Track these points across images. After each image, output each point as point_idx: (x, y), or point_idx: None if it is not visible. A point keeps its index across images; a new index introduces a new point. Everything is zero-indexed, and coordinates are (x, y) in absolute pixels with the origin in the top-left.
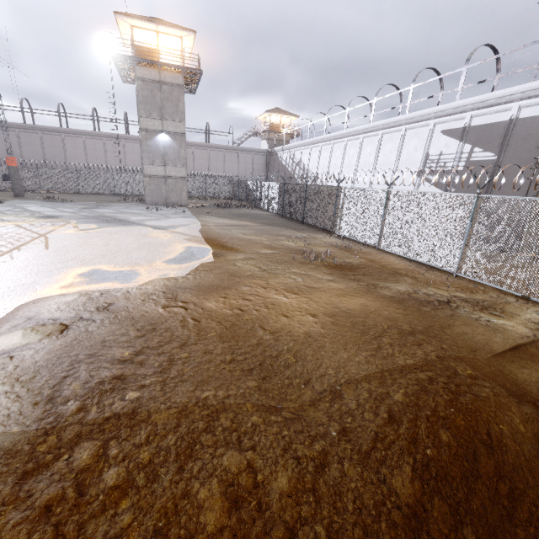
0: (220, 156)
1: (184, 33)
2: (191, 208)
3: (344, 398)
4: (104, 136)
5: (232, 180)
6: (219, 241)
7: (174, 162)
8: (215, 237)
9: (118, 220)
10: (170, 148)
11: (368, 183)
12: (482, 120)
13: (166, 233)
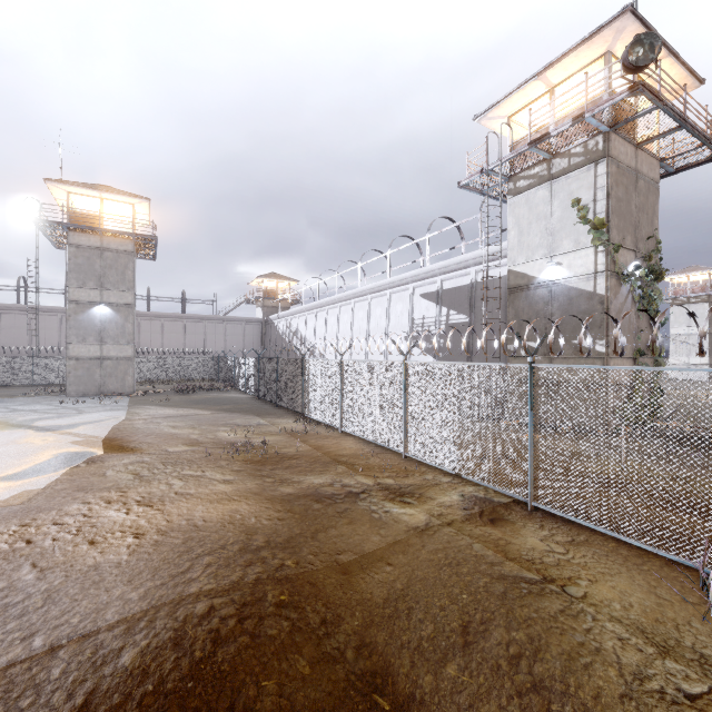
0: (199, 328)
1: (136, 200)
2: (135, 396)
3: (56, 659)
4: (30, 310)
5: (213, 356)
6: (124, 440)
7: (116, 338)
8: (123, 436)
9: None
10: (111, 322)
11: (364, 351)
12: (450, 283)
13: (49, 436)
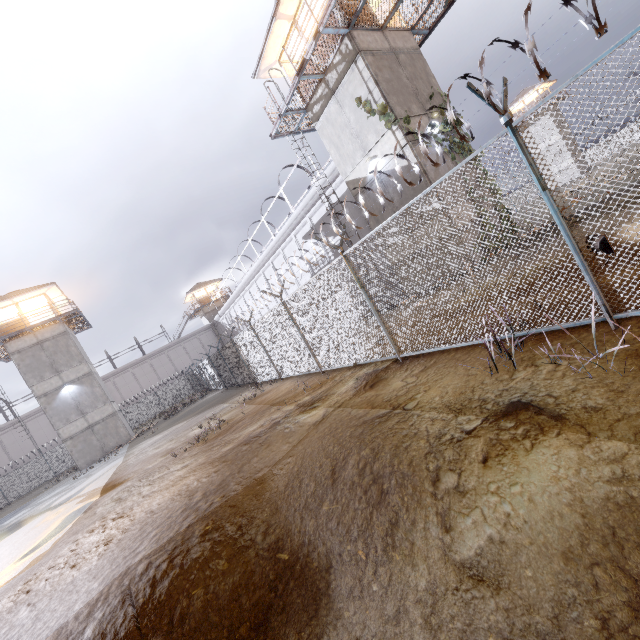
0: (164, 359)
1: (44, 289)
2: (133, 441)
3: None
4: (21, 421)
5: (185, 375)
6: (117, 479)
7: (93, 405)
8: (117, 476)
9: (19, 523)
10: (81, 395)
11: None
12: (316, 217)
13: (61, 508)
